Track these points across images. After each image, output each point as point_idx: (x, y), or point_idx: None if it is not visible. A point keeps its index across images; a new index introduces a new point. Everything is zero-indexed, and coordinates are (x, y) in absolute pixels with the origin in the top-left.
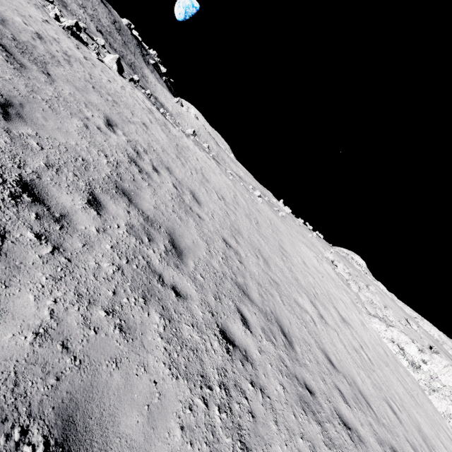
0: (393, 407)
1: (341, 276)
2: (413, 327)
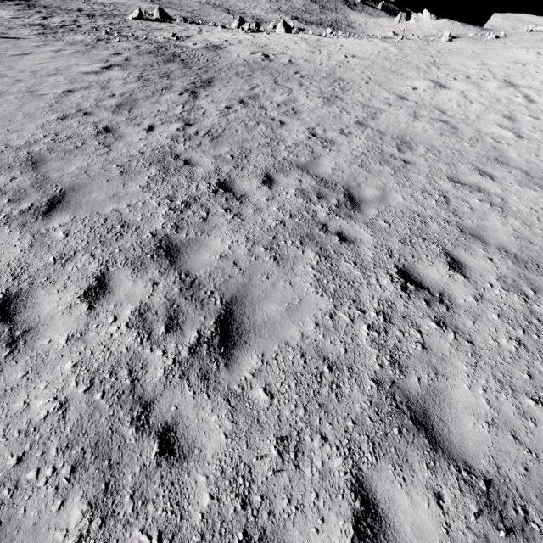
0: (516, 117)
1: None
2: None
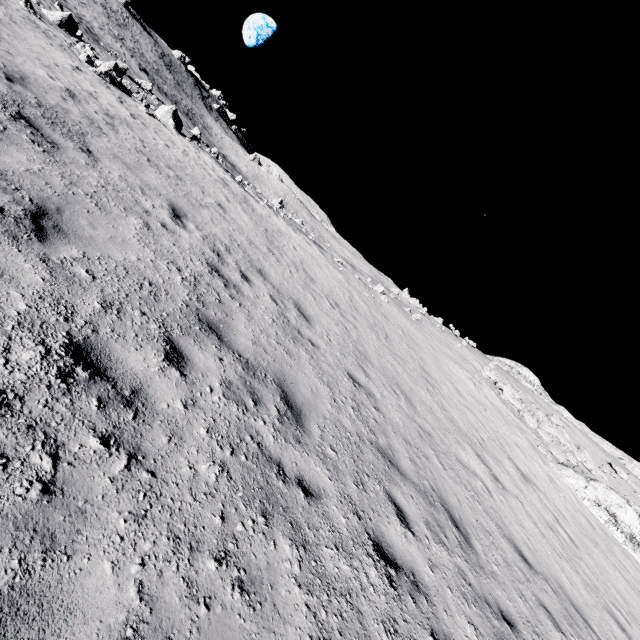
0: (618, 618)
1: (510, 405)
2: (621, 475)
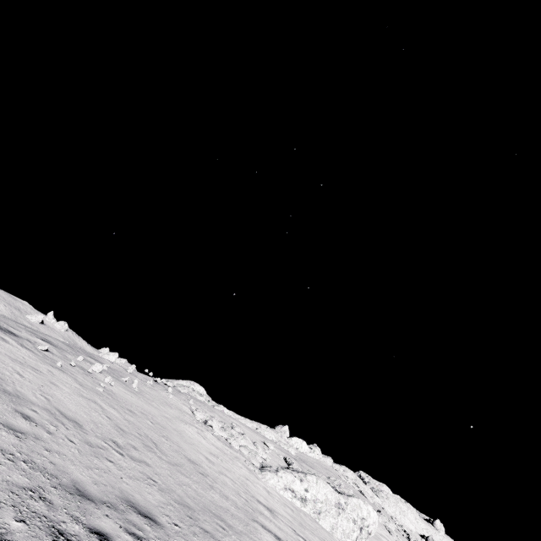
0: None
1: (221, 438)
2: (271, 448)
